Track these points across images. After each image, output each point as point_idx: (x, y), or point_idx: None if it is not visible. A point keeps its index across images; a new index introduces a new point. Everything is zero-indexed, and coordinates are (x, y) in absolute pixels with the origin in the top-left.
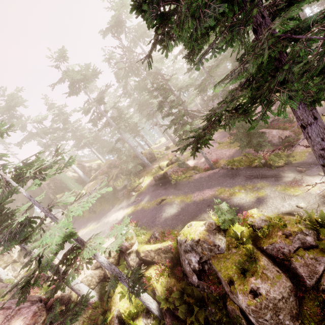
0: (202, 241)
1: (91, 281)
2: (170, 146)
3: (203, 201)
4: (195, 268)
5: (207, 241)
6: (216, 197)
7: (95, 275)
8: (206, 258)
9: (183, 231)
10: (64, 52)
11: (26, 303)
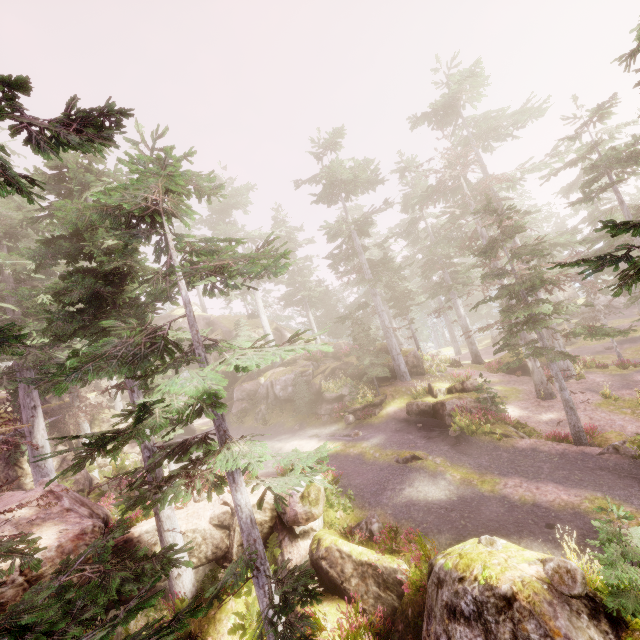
0: (524, 608)
1: (197, 547)
2: (463, 363)
3: (535, 509)
4: None
5: (544, 622)
6: (581, 514)
7: (211, 539)
8: None
9: (458, 549)
10: (339, 136)
11: (84, 508)
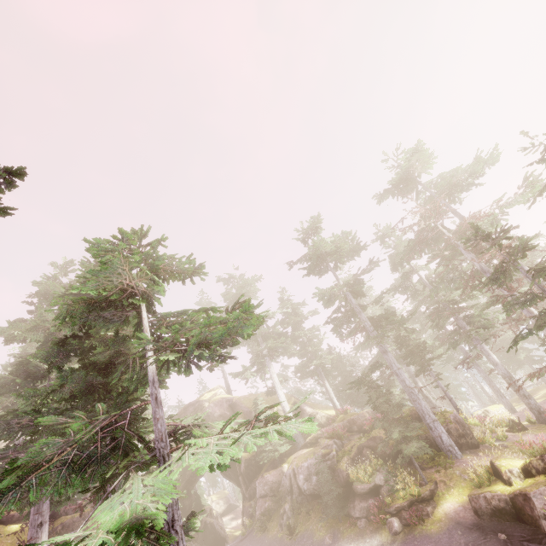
0: None
1: None
2: (525, 425)
3: None
4: None
5: None
6: None
7: None
8: None
9: None
10: (317, 221)
11: None
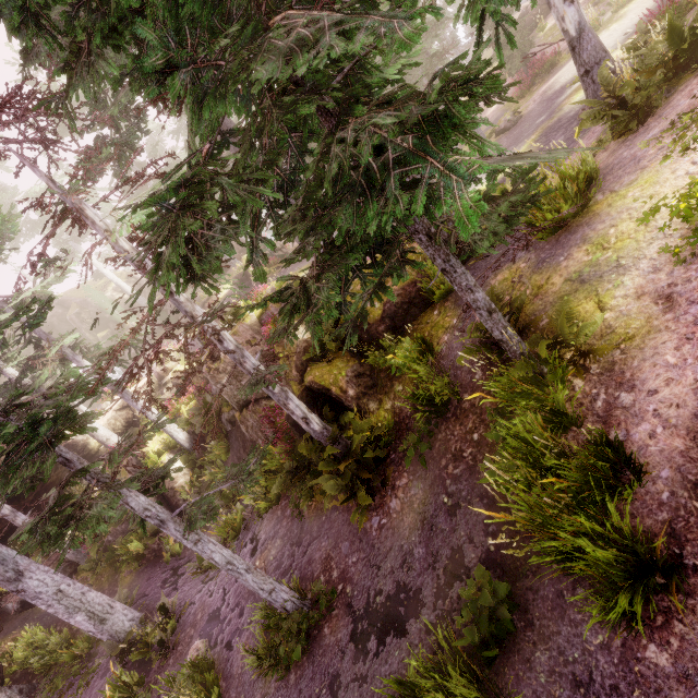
0: None
1: (116, 425)
2: None
3: None
4: None
5: None
6: None
7: (121, 417)
8: None
9: None
10: None
11: None
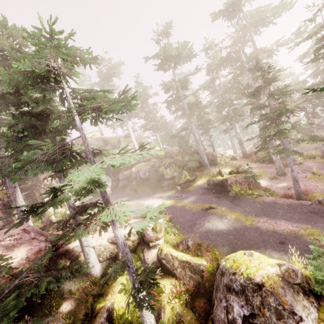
0: (268, 290)
1: (102, 252)
2: (237, 158)
3: (274, 234)
4: (235, 323)
5: (279, 297)
6: (299, 236)
7: (108, 249)
8: (264, 322)
9: (232, 257)
10: (169, 27)
11: (42, 237)
